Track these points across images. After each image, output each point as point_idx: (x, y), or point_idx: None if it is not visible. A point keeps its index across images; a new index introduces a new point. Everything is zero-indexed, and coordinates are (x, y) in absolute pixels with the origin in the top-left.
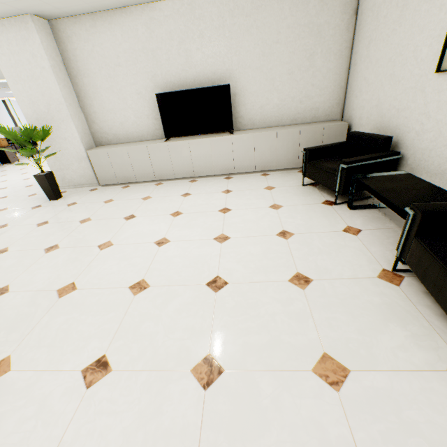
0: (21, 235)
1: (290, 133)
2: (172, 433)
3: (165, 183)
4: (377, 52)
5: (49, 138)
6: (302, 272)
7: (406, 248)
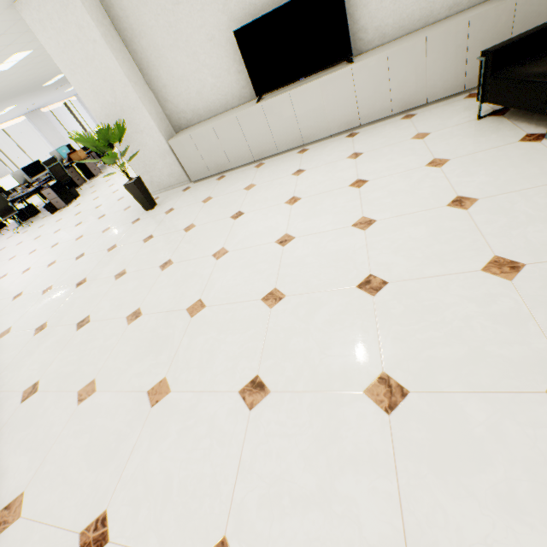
0: (132, 254)
1: (450, 32)
2: (359, 460)
3: (266, 162)
4: None
5: (125, 136)
6: (502, 255)
7: None
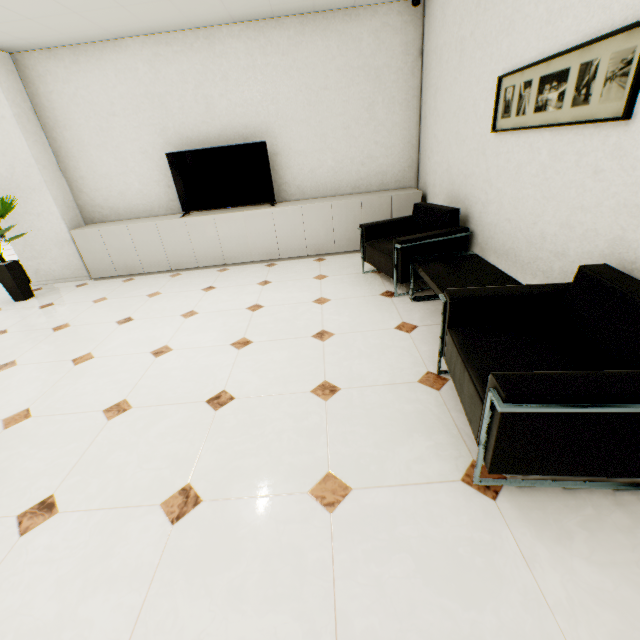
0: None
1: (349, 205)
2: (119, 576)
3: (184, 274)
4: (443, 104)
5: (14, 214)
6: (330, 380)
7: (444, 343)
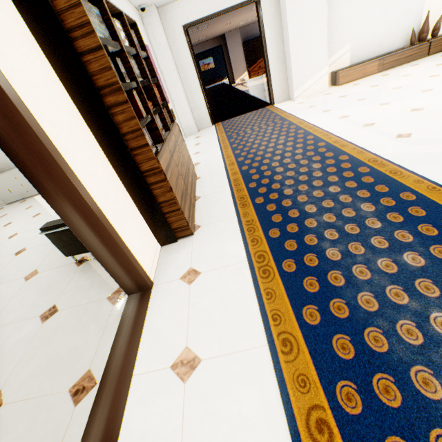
0: None
1: None
2: None
3: None
4: None
5: None
6: None
7: None
